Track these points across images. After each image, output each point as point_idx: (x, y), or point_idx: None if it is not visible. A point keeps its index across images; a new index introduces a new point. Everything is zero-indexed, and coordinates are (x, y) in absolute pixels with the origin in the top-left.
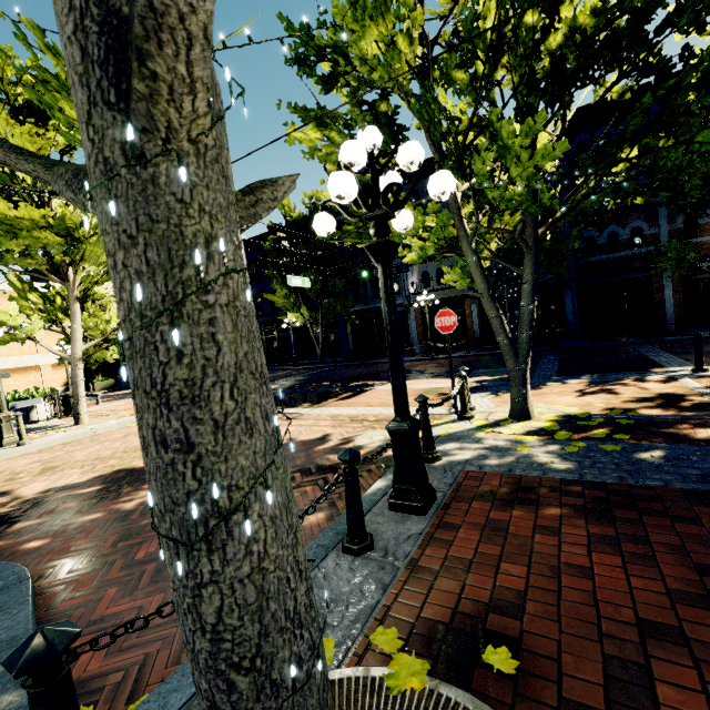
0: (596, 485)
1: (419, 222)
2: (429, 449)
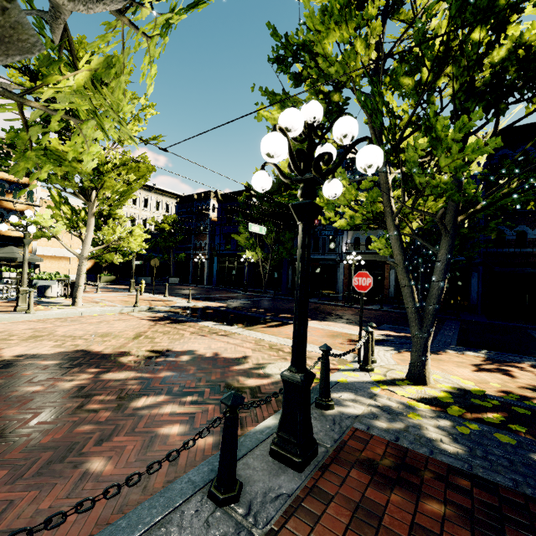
0: (486, 483)
1: (352, 195)
2: (324, 396)
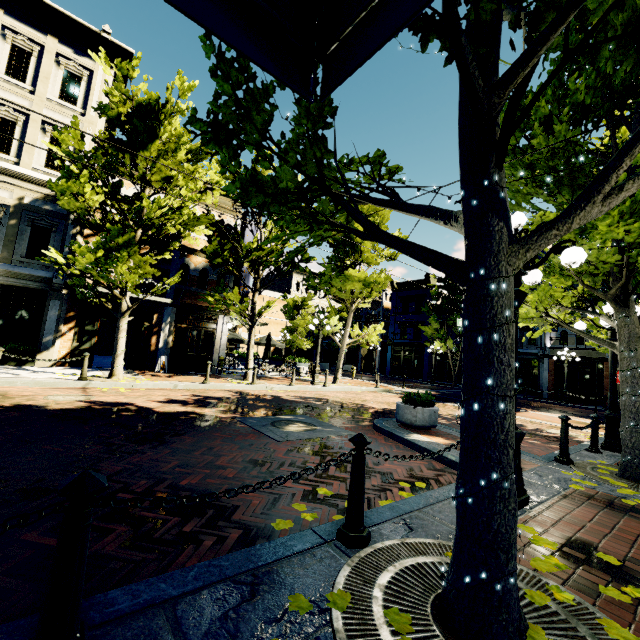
0: None
1: None
2: None
